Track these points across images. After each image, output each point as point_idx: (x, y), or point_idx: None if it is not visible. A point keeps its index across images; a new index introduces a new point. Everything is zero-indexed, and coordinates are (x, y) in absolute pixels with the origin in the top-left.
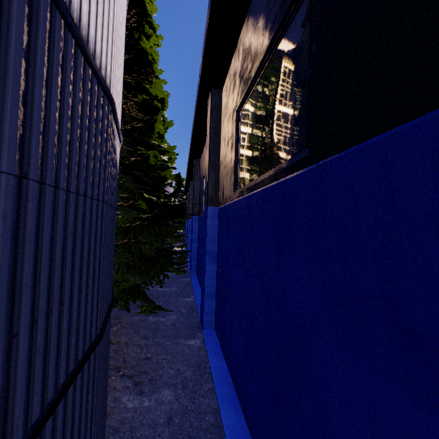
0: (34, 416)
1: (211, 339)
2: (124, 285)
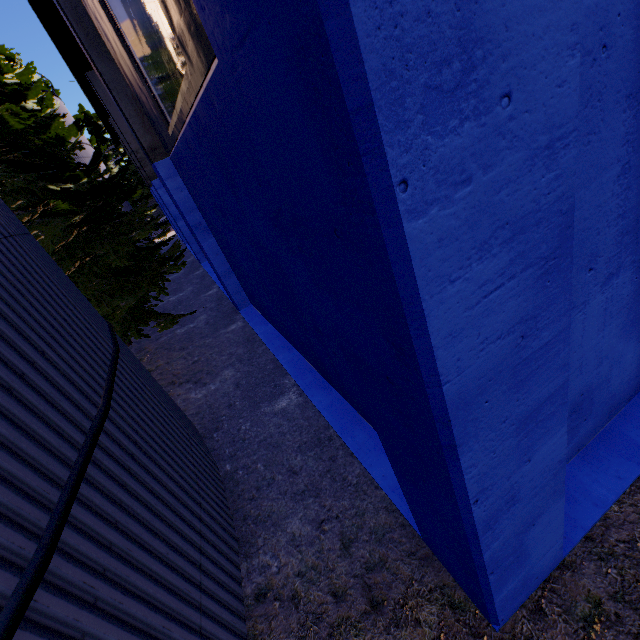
0: (100, 391)
1: (251, 314)
2: (120, 314)
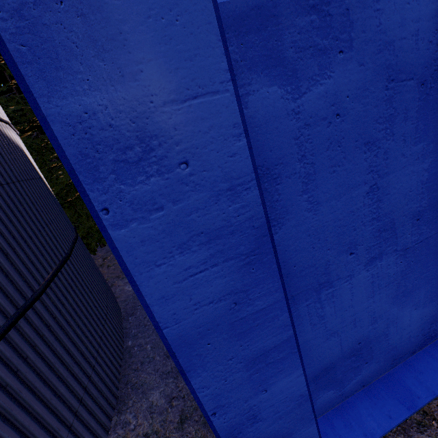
0: (41, 281)
1: None
2: (97, 227)
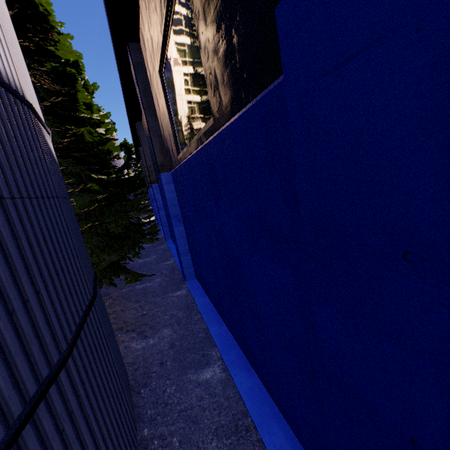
0: (69, 336)
1: (194, 286)
2: (103, 265)
